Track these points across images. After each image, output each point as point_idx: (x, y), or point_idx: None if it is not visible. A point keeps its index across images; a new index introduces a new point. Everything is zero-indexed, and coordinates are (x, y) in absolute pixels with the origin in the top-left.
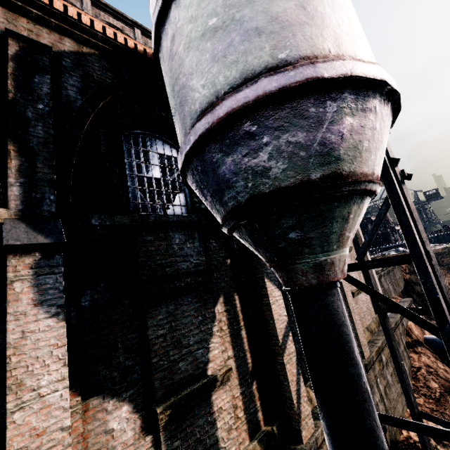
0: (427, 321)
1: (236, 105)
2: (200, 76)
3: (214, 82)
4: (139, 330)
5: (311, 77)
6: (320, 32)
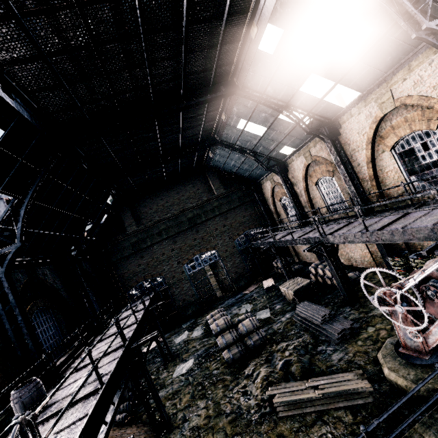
0: None
1: None
2: None
3: None
4: None
5: None
6: None
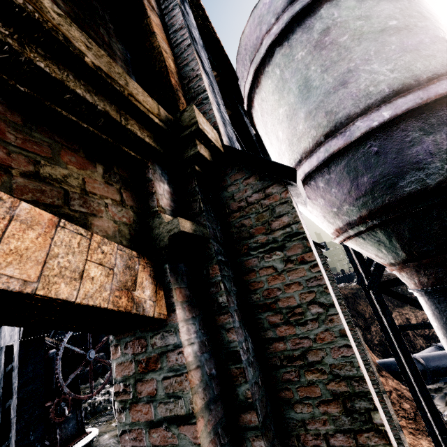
0: None
1: None
2: (384, 62)
3: (409, 68)
4: None
5: None
6: None
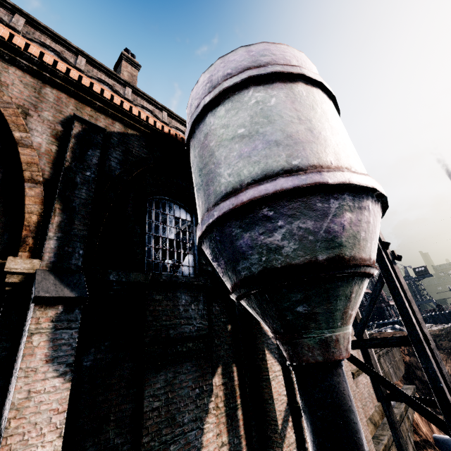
0: (434, 414)
1: (258, 194)
2: (227, 167)
3: (239, 173)
4: (134, 399)
5: (318, 182)
6: (323, 149)
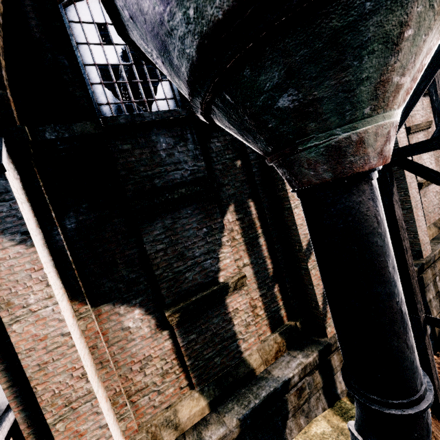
0: None
1: None
2: None
3: None
4: (137, 246)
5: None
6: None
